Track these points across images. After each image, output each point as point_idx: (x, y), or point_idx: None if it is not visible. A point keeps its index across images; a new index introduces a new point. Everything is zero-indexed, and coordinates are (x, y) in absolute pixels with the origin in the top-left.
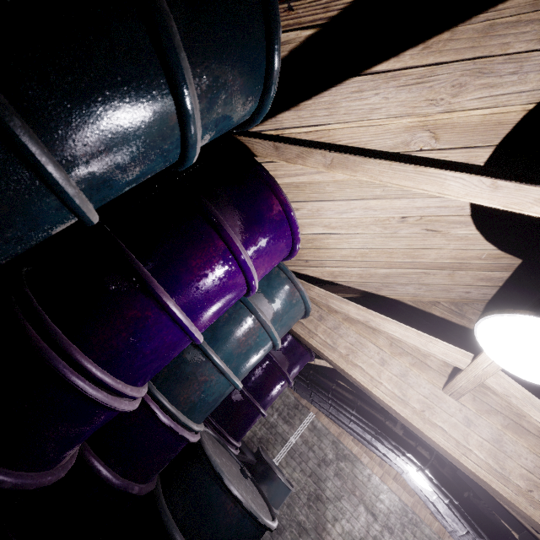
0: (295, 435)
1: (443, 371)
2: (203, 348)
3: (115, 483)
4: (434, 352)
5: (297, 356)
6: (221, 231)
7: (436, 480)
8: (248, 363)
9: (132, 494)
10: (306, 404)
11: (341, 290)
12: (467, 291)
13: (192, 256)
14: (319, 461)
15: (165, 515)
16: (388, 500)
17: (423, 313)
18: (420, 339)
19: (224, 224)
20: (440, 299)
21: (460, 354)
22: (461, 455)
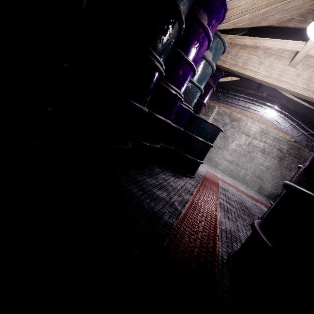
0: (210, 119)
1: (290, 57)
2: (191, 80)
3: (178, 127)
4: (287, 48)
5: (216, 77)
6: (201, 24)
7: (279, 109)
8: (205, 82)
9: (182, 130)
10: (213, 105)
11: (237, 32)
12: (311, 4)
13: (192, 40)
14: (223, 125)
15: (191, 134)
16: (255, 129)
17: (283, 29)
18: (281, 44)
19: (201, 20)
20: (294, 16)
21: (299, 44)
22: (292, 88)
